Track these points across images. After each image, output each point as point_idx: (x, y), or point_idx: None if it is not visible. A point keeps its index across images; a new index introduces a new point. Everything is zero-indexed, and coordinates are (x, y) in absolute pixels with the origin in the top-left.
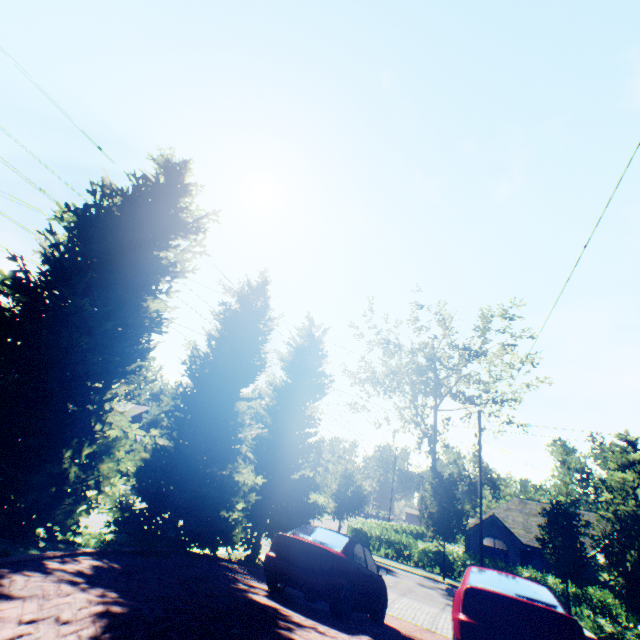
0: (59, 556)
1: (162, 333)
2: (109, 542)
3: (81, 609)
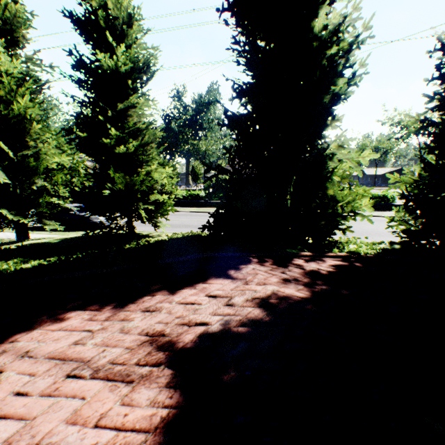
0: (308, 256)
1: (355, 47)
2: (378, 250)
3: (254, 298)
